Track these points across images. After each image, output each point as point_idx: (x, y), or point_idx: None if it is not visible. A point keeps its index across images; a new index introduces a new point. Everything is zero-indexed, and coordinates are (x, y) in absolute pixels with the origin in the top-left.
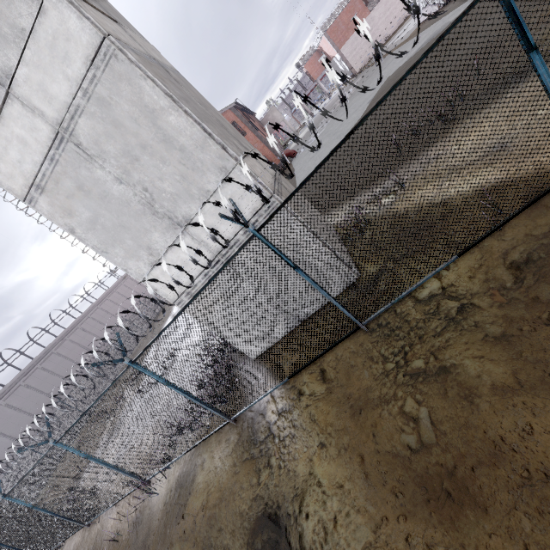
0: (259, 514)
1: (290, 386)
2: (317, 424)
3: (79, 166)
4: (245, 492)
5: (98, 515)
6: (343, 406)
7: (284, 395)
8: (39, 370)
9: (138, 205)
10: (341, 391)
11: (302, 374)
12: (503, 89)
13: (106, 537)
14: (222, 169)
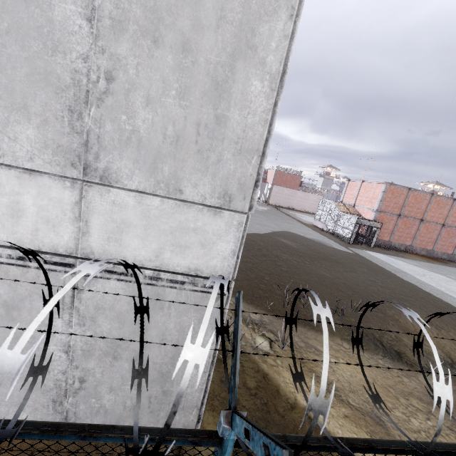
0: None
1: None
2: None
3: None
4: None
5: None
6: None
7: None
8: None
9: (67, 72)
10: None
11: None
12: (374, 348)
13: None
14: (226, 195)
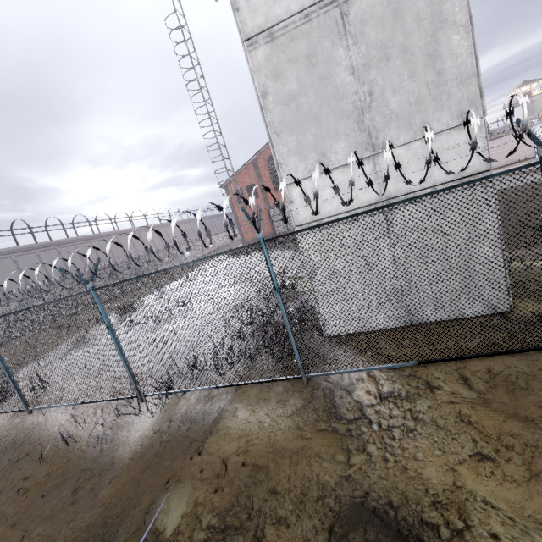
0: (355, 500)
1: (408, 375)
2: (476, 428)
3: (327, 35)
4: (327, 464)
5: (52, 405)
6: (528, 423)
7: (398, 381)
8: (34, 255)
9: (350, 105)
10: (506, 408)
11: (428, 368)
12: None
13: (50, 435)
14: (462, 114)
